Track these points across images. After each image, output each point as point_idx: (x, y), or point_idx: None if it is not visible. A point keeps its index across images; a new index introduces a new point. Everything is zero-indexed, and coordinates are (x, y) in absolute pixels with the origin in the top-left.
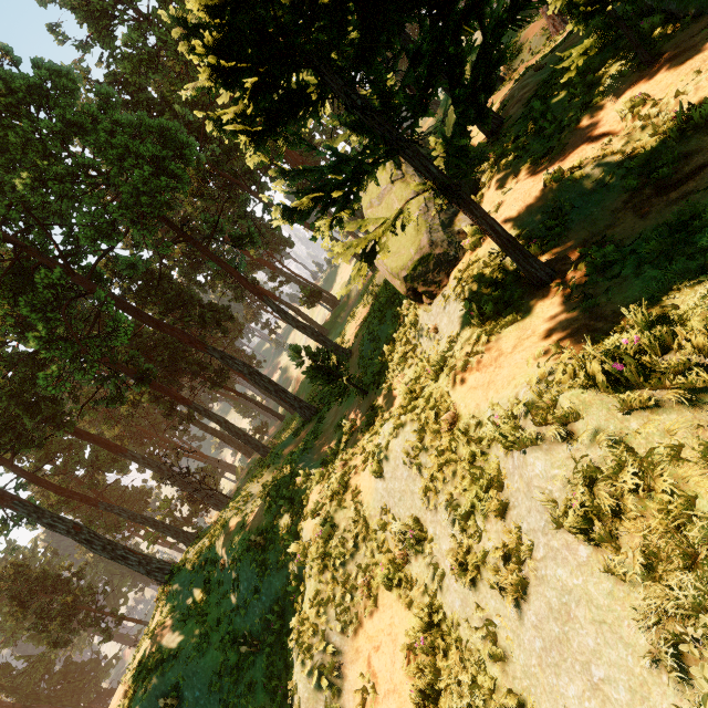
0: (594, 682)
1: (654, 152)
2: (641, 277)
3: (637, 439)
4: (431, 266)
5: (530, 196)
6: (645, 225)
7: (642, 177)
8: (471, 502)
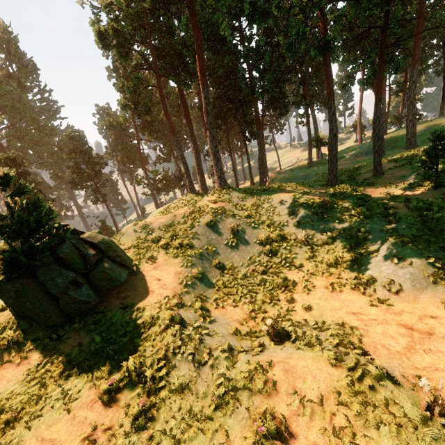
0: None
1: None
2: None
3: None
4: None
5: None
6: None
7: None
8: None
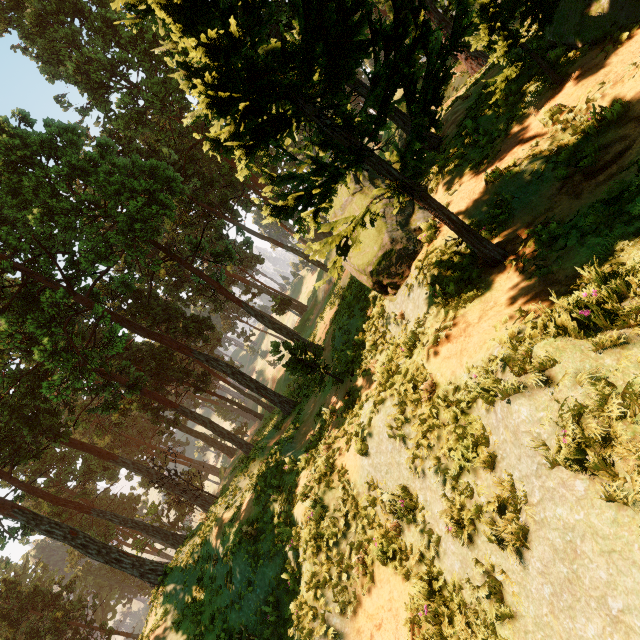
0: (613, 615)
1: (577, 147)
2: (585, 245)
3: (614, 373)
4: (394, 260)
5: (474, 194)
6: (580, 204)
7: (570, 168)
8: (459, 462)
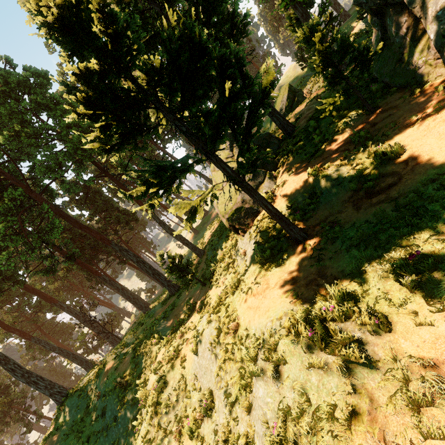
0: None
1: (367, 168)
2: (349, 253)
3: (313, 392)
4: (243, 214)
5: (301, 181)
6: (357, 216)
7: (359, 183)
8: (236, 394)
